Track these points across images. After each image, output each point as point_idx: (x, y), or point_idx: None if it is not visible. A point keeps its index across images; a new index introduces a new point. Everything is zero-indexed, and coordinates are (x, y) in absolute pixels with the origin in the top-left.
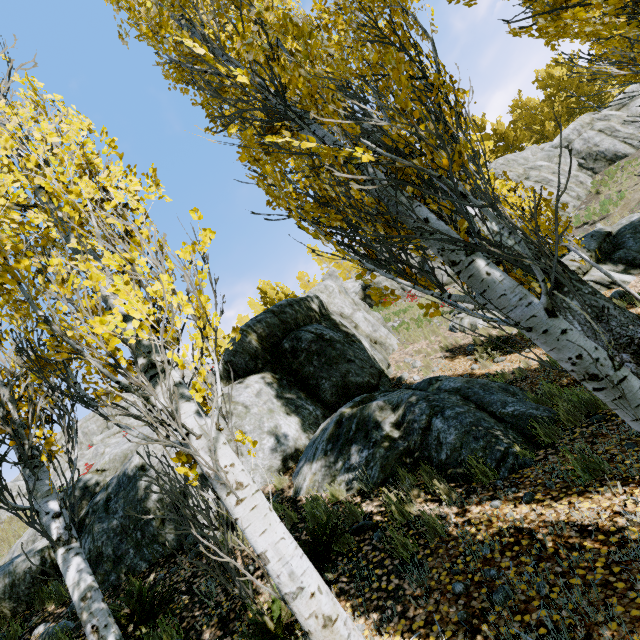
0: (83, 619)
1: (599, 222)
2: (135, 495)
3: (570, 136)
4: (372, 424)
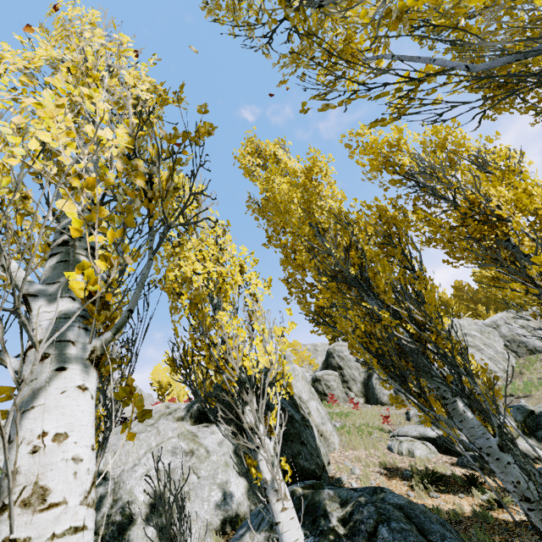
0: None
1: (523, 398)
2: None
3: (498, 321)
4: (321, 511)
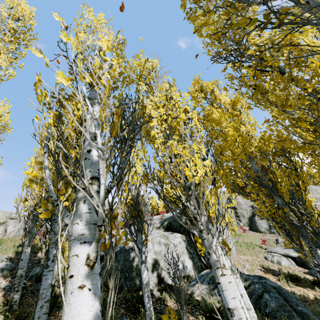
0: (145, 290)
1: None
2: (129, 258)
3: None
4: None
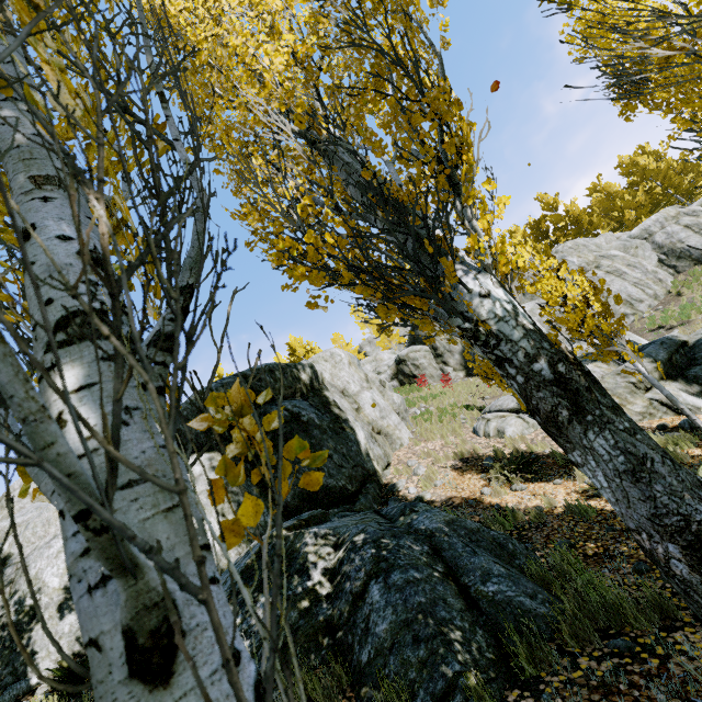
0: None
1: (677, 328)
2: None
3: (651, 228)
4: (297, 565)
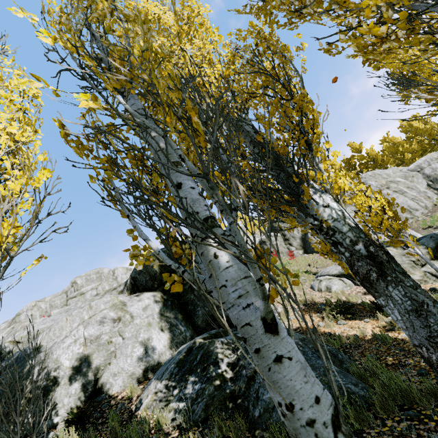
0: None
1: None
2: (20, 372)
3: (422, 165)
4: (212, 359)
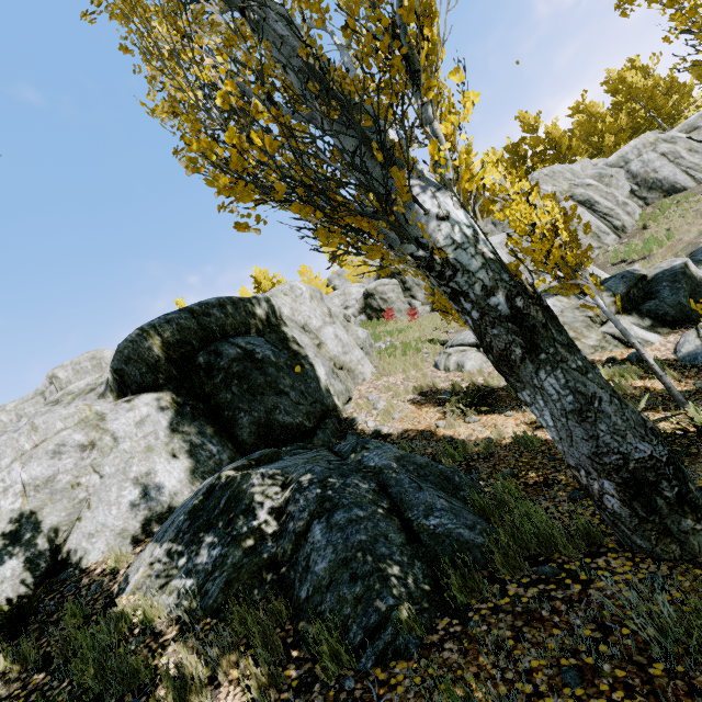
0: None
1: (638, 262)
2: None
3: (629, 155)
4: (243, 506)
